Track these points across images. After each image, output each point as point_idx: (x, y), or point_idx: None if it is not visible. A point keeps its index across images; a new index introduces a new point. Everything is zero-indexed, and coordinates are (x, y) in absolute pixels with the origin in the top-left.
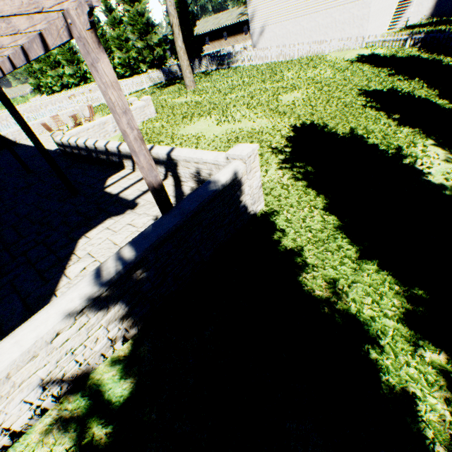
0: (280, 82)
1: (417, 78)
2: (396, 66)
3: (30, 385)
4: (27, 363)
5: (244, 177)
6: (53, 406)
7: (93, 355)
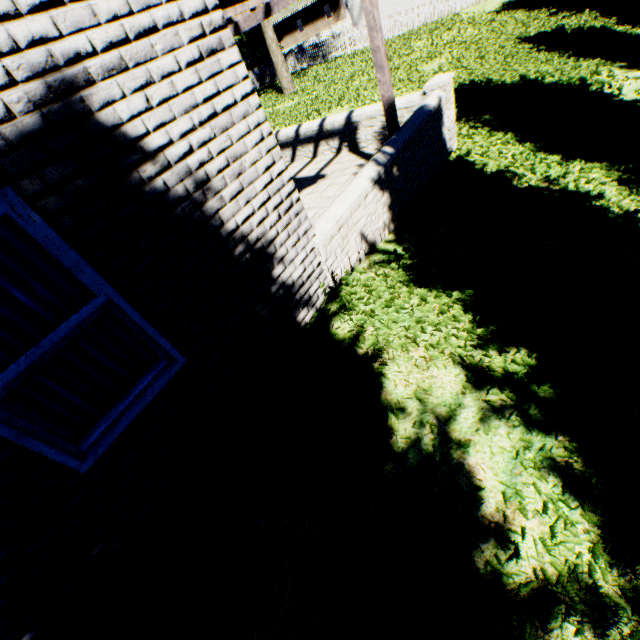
0: (411, 55)
1: (586, 11)
2: (557, 4)
3: (357, 230)
4: (357, 209)
5: (443, 107)
6: (363, 260)
7: (377, 231)
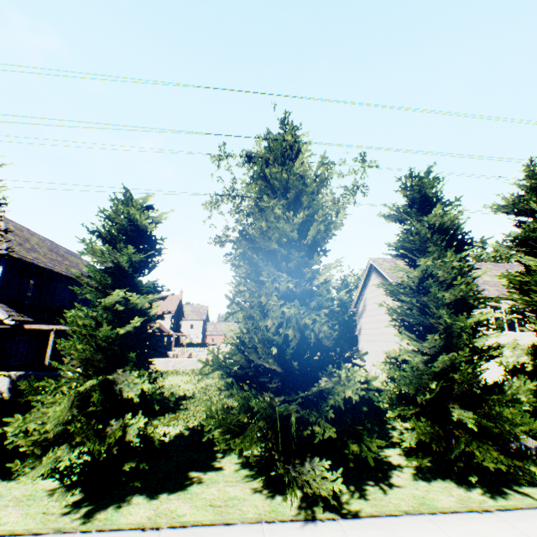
0: None
1: None
2: None
3: None
4: None
5: None
6: None
7: None
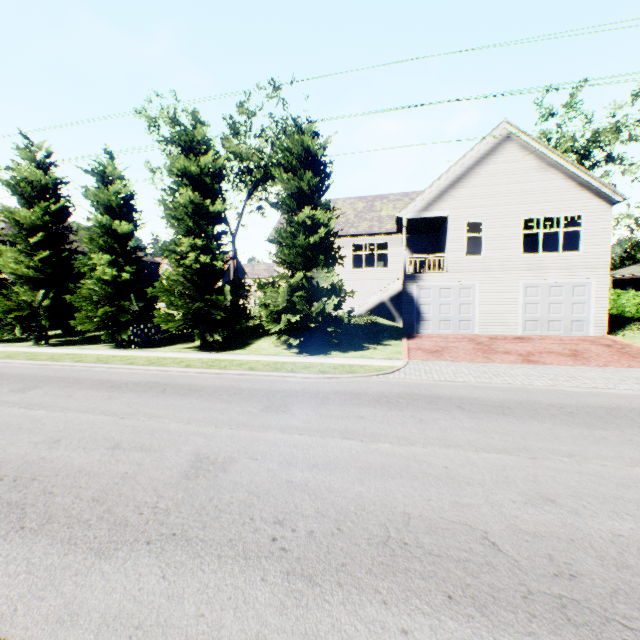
0: None
1: None
2: None
3: None
4: None
5: None
6: None
7: None
